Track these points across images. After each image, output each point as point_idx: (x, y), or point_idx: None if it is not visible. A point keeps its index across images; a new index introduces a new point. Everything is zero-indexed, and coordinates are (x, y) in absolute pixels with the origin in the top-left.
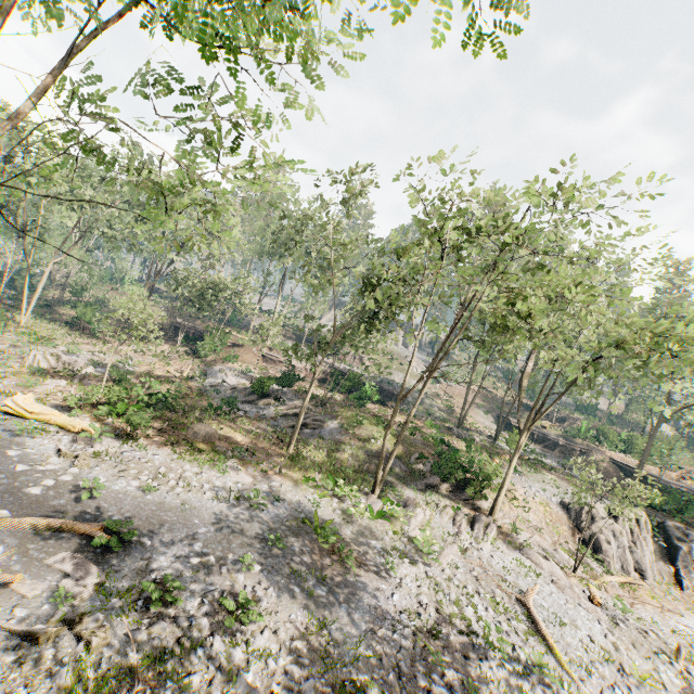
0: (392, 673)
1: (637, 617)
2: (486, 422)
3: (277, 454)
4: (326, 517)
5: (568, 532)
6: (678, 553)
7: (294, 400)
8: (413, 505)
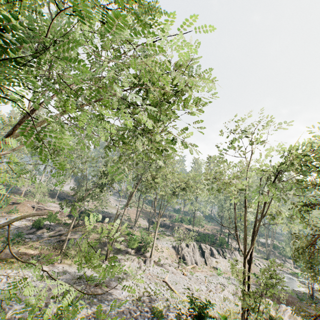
0: (128, 314)
1: (195, 275)
2: (144, 222)
3: (55, 255)
4: (89, 274)
5: (176, 256)
6: (205, 253)
7: (57, 228)
8: (123, 261)
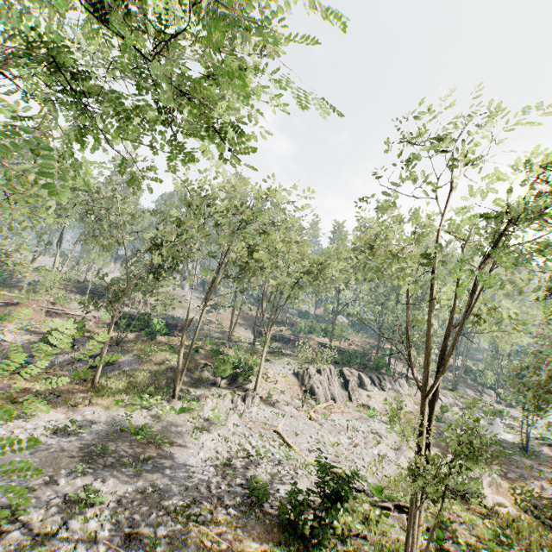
0: (205, 492)
1: (331, 420)
2: (247, 334)
3: (82, 391)
4: (140, 423)
5: (299, 389)
6: (349, 383)
7: None
8: (204, 398)
